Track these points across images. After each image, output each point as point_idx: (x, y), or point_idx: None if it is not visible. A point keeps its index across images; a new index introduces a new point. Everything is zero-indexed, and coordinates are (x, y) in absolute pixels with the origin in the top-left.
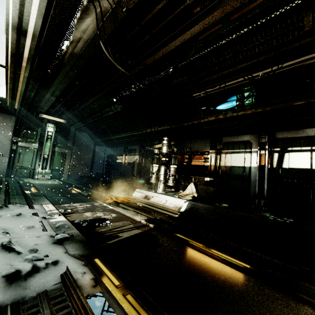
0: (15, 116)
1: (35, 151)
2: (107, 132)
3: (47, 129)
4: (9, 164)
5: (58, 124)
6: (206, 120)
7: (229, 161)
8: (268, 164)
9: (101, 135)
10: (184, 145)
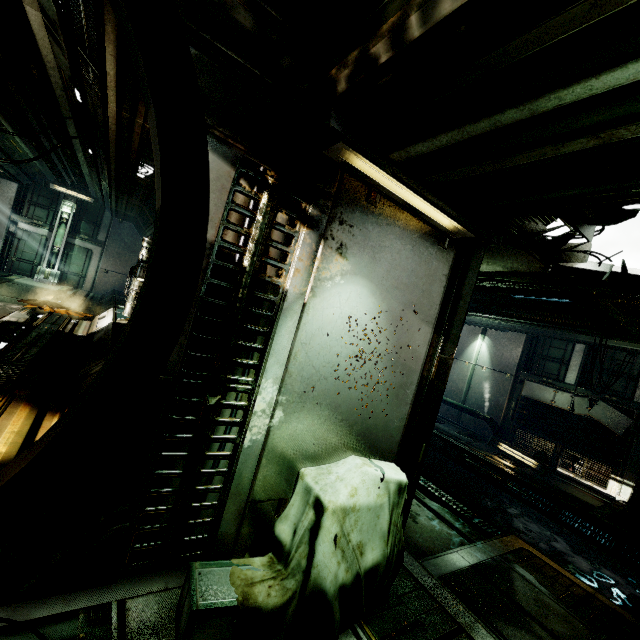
0: (18, 184)
1: (43, 240)
2: (141, 225)
3: (62, 208)
4: (3, 252)
5: (85, 203)
6: None
7: None
8: None
9: (140, 228)
10: None
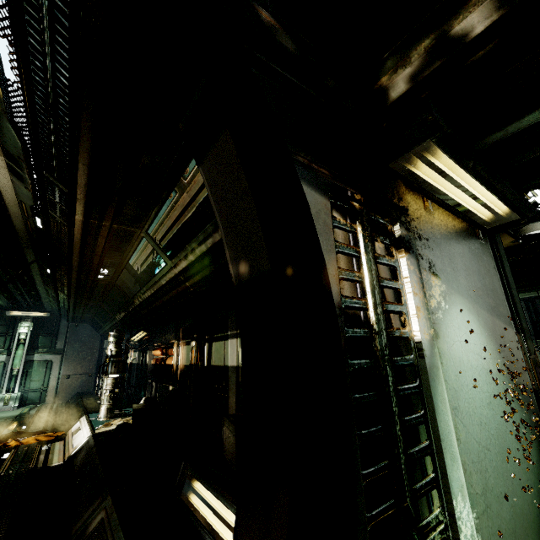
0: None
1: (1, 366)
2: (98, 322)
3: (19, 330)
4: None
5: (41, 319)
6: (137, 304)
7: (184, 358)
8: (198, 362)
9: (97, 325)
10: (162, 333)
